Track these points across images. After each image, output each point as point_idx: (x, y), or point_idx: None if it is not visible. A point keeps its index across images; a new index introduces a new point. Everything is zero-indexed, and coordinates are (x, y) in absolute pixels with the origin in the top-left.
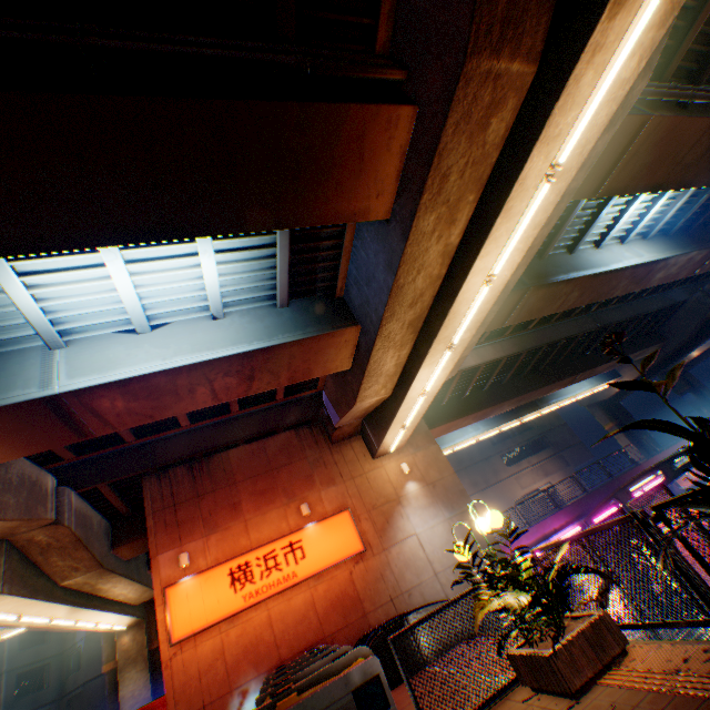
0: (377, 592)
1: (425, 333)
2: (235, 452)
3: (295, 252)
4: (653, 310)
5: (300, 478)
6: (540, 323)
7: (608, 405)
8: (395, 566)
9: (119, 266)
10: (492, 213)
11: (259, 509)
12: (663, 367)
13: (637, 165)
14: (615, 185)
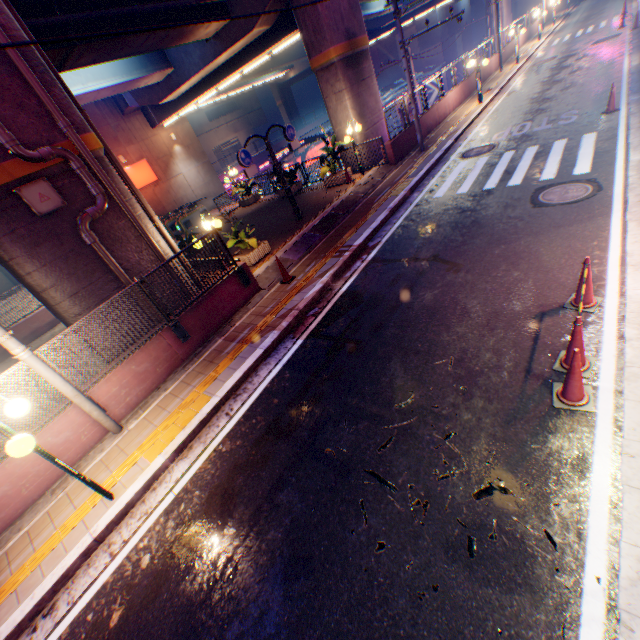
0: (169, 200)
1: (208, 83)
2: None
3: None
4: None
5: (111, 140)
6: None
7: (283, 88)
8: (175, 189)
9: None
10: (249, 60)
11: None
12: None
13: None
14: None
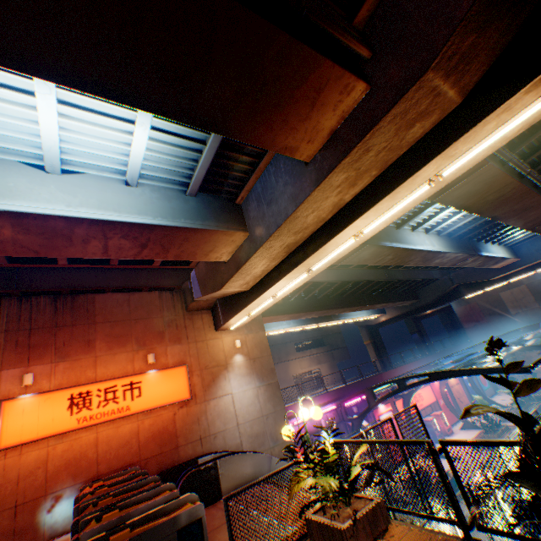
0: (191, 432)
1: (296, 255)
2: (102, 297)
3: (218, 155)
4: (420, 279)
5: (153, 332)
6: (358, 266)
7: (371, 329)
8: (210, 414)
9: (49, 102)
10: (384, 191)
11: (110, 350)
12: (411, 315)
13: (465, 190)
14: (447, 198)
